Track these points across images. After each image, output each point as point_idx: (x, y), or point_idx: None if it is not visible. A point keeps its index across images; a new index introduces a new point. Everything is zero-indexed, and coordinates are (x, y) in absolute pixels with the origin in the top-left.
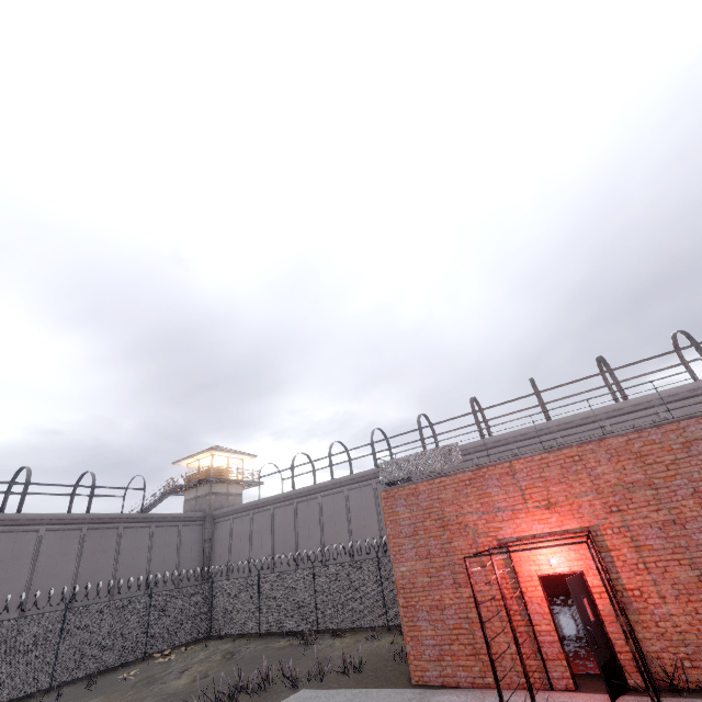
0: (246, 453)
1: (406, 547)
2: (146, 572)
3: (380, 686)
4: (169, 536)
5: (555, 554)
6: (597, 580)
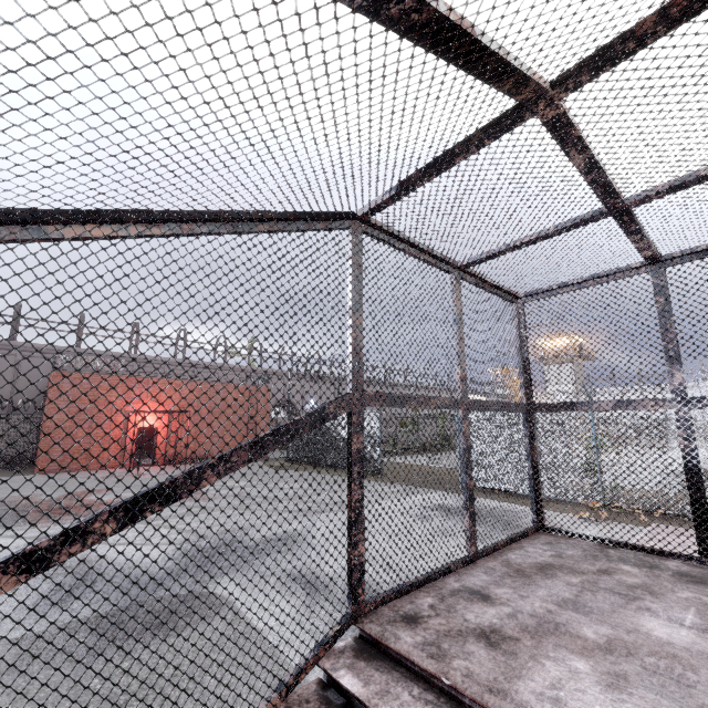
0: None
1: (61, 406)
2: None
3: (9, 476)
4: None
5: (150, 420)
6: (162, 431)
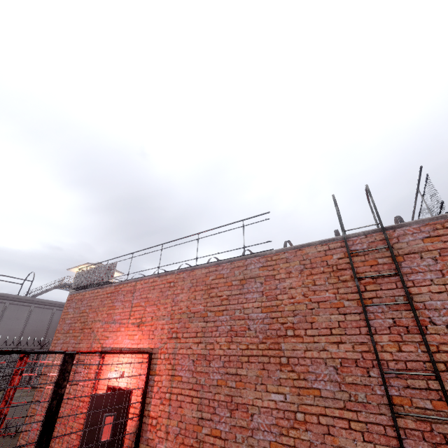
0: (116, 270)
1: (59, 342)
2: (19, 335)
3: None
4: (44, 315)
5: (125, 369)
6: (137, 401)
